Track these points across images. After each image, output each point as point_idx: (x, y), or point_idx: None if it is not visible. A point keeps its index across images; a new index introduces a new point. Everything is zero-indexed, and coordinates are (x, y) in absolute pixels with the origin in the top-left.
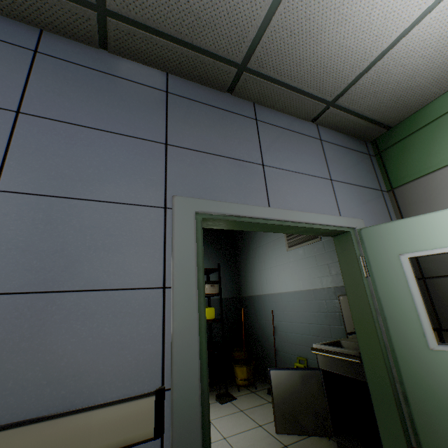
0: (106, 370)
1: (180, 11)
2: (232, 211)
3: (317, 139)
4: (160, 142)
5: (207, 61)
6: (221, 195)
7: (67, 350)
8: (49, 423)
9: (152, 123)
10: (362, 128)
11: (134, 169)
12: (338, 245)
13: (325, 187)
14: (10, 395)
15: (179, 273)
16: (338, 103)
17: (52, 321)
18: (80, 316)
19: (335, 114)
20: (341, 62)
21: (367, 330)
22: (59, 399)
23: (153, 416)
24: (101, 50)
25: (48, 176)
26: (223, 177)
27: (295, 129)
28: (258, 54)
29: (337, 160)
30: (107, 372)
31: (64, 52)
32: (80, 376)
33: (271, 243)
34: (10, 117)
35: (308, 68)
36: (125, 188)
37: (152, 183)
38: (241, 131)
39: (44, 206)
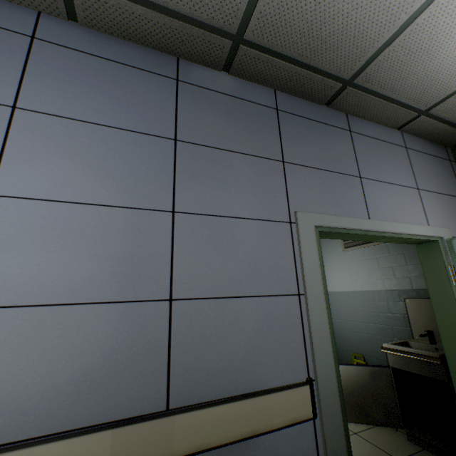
0: (269, 362)
1: (310, 37)
2: (341, 224)
3: (402, 147)
4: (278, 160)
5: (316, 79)
6: (330, 209)
7: (241, 345)
8: (245, 402)
9: (270, 142)
10: (447, 134)
11: (263, 187)
12: (422, 253)
13: (413, 197)
14: (212, 379)
15: (309, 282)
16: (430, 112)
17: (228, 322)
18: (245, 317)
19: (424, 122)
20: (449, 75)
21: (455, 335)
22: (242, 383)
23: (310, 401)
24: (223, 73)
25: (205, 197)
26: (330, 191)
27: (382, 138)
28: (368, 71)
29: (421, 168)
30: (270, 364)
31: (196, 78)
32: (253, 367)
33: (324, 242)
34: (171, 145)
35: (413, 82)
36: (259, 206)
37: (278, 199)
38: (339, 144)
39: (207, 224)
